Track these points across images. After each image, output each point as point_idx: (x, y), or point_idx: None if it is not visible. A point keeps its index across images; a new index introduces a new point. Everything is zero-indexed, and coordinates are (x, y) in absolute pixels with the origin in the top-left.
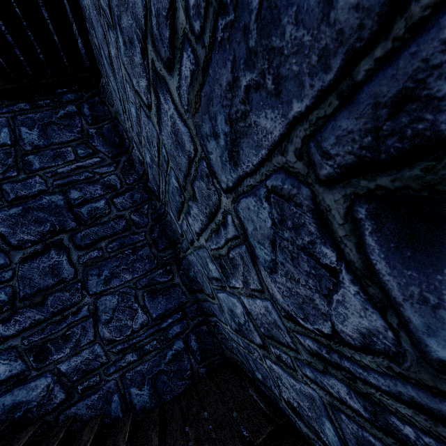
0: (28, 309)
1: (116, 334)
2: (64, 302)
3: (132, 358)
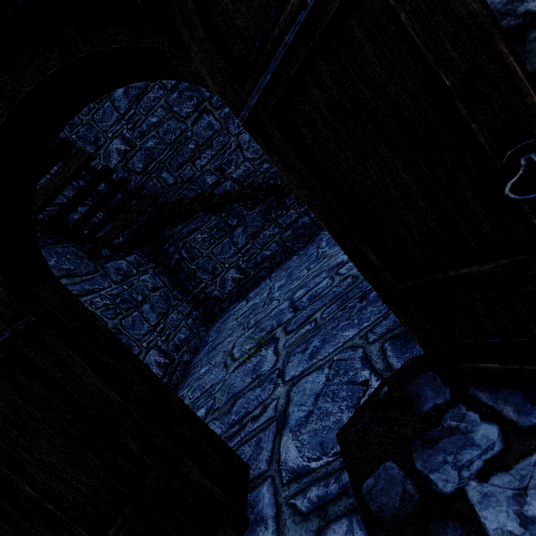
0: (206, 150)
1: (254, 155)
2: (222, 143)
3: (267, 166)
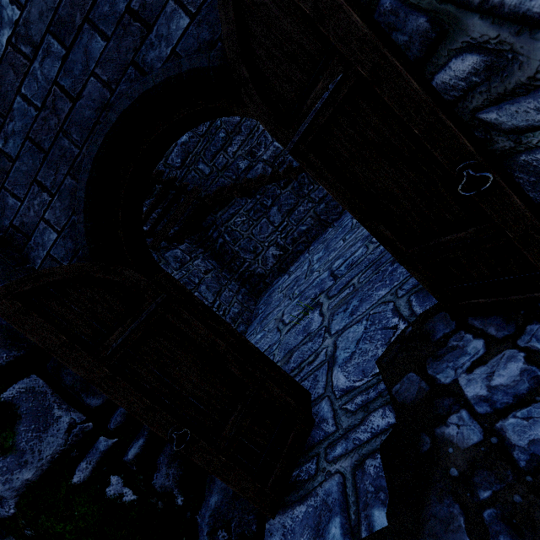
0: (236, 136)
1: None
2: (250, 127)
3: None
